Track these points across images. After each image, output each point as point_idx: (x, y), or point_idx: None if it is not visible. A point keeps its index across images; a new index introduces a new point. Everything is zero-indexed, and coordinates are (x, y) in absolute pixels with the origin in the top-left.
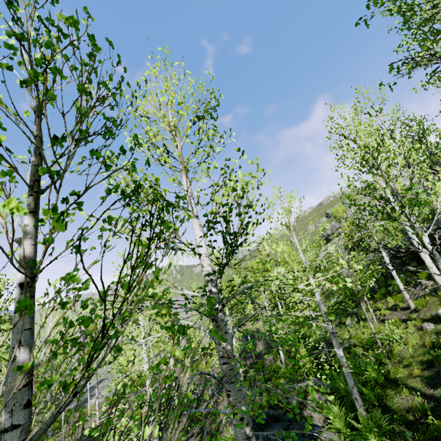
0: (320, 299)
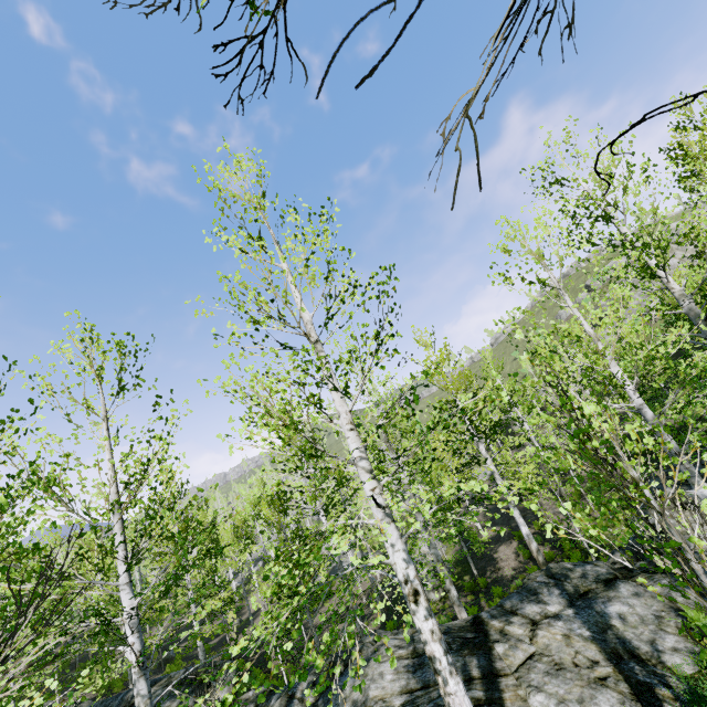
0: None
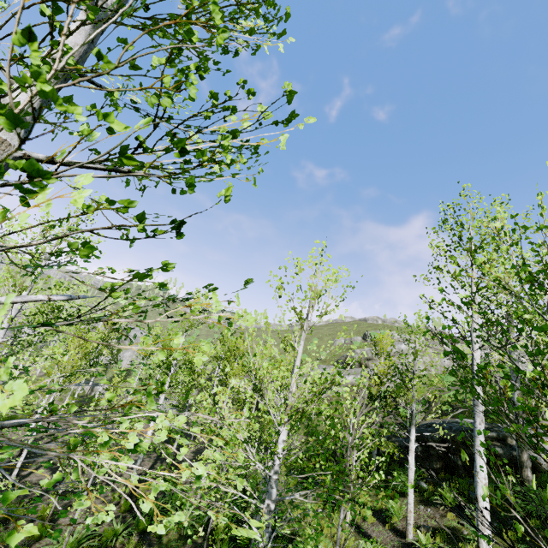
0: (277, 477)
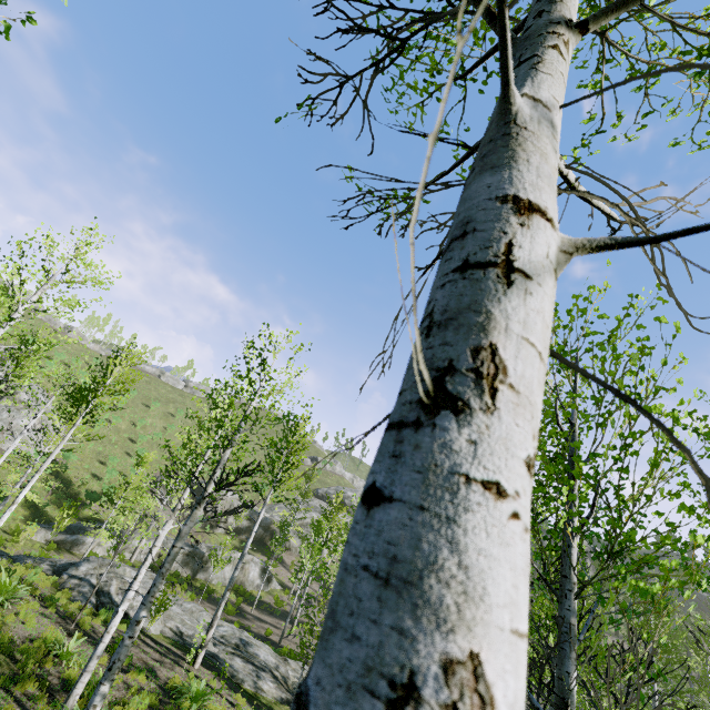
0: None
